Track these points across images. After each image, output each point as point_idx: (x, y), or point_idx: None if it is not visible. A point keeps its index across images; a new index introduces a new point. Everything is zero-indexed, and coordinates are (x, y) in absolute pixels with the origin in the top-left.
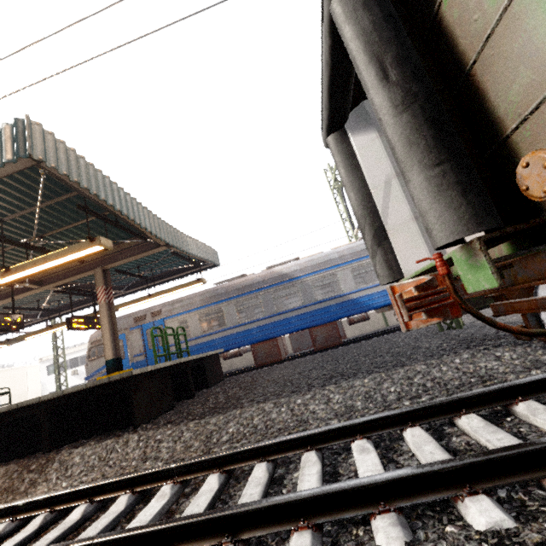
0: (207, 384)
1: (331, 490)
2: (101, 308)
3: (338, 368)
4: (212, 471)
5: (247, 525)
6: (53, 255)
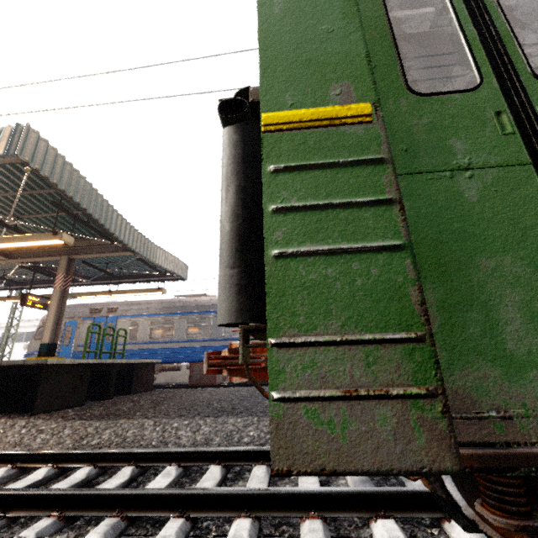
0: (131, 390)
1: (90, 492)
2: (54, 293)
3: (239, 405)
4: (49, 464)
5: (20, 507)
6: (17, 238)
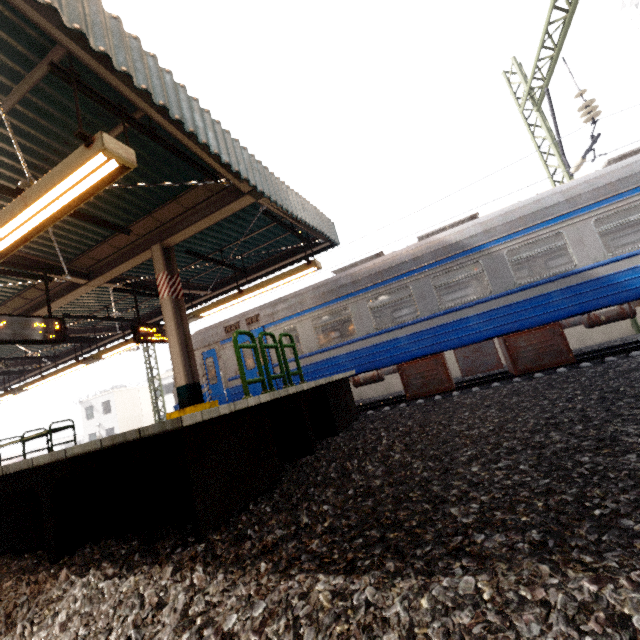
0: (335, 428)
1: None
2: (164, 306)
3: None
4: None
5: None
6: (34, 189)
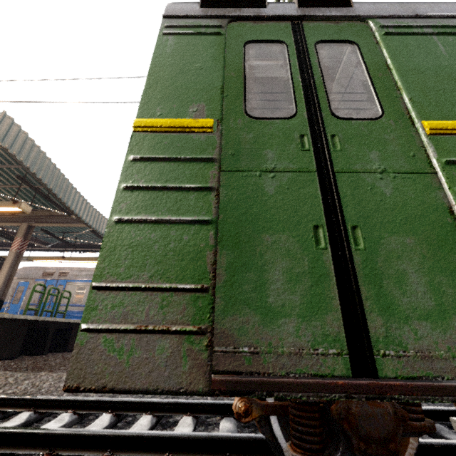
0: (67, 348)
1: None
2: (10, 254)
3: None
4: None
5: None
6: None
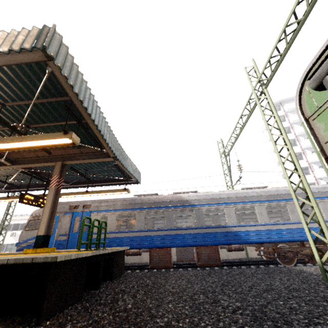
0: (112, 276)
1: None
2: (50, 191)
3: (248, 302)
4: None
5: None
6: (30, 137)
